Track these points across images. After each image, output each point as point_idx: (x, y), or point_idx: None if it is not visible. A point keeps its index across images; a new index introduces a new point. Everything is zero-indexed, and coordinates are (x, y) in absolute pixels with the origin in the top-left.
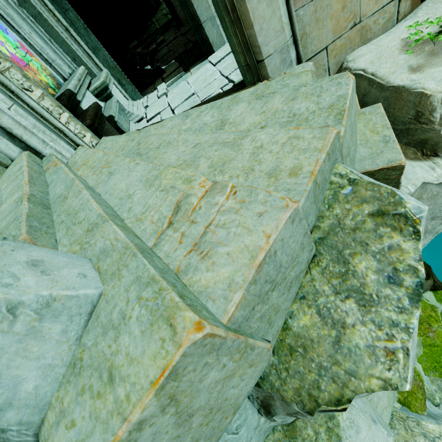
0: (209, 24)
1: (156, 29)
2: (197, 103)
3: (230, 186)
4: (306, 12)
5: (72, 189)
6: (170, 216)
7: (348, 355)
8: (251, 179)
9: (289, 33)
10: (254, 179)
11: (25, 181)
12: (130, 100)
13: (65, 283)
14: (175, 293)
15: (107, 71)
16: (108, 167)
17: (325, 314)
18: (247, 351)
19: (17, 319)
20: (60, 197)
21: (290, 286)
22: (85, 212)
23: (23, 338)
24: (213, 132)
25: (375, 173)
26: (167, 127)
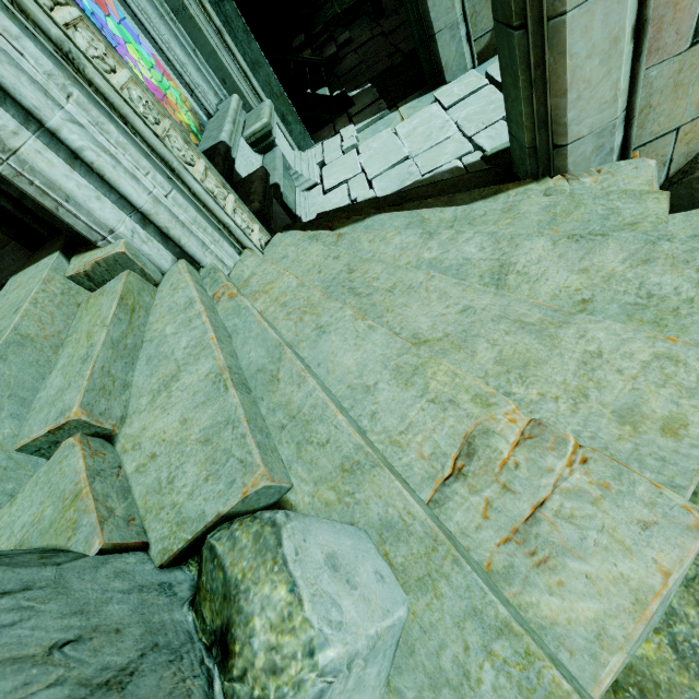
0: (447, 35)
1: (335, 14)
2: (414, 176)
3: (572, 444)
4: (662, 71)
5: (285, 366)
6: (455, 456)
7: None
8: (583, 413)
9: (622, 105)
10: (590, 415)
11: (213, 338)
12: (296, 150)
13: (377, 601)
14: (555, 667)
15: (270, 103)
16: (314, 314)
17: (686, 653)
18: None
19: (350, 673)
20: (263, 373)
21: None
22: (327, 427)
23: (351, 693)
24: (497, 293)
25: None
26: (393, 244)
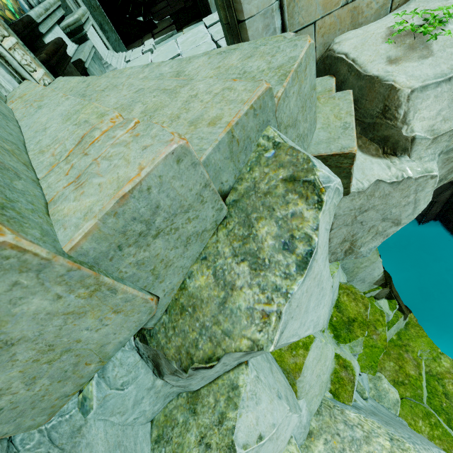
0: None
1: None
2: None
3: (134, 121)
4: None
5: None
6: (72, 150)
7: (229, 316)
8: (173, 126)
9: None
10: (176, 126)
11: None
12: (110, 50)
13: None
14: None
15: (85, 9)
16: (40, 101)
17: (220, 276)
18: (103, 290)
19: None
20: None
21: (187, 242)
22: None
23: None
24: (160, 78)
25: (328, 158)
26: (125, 74)
